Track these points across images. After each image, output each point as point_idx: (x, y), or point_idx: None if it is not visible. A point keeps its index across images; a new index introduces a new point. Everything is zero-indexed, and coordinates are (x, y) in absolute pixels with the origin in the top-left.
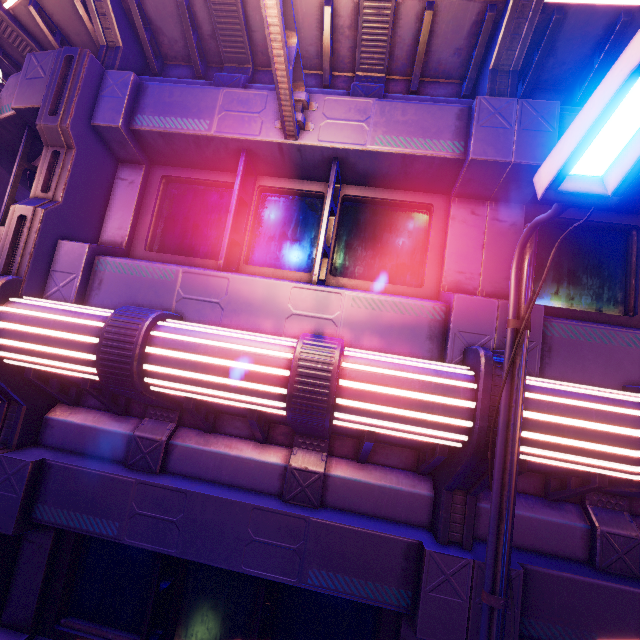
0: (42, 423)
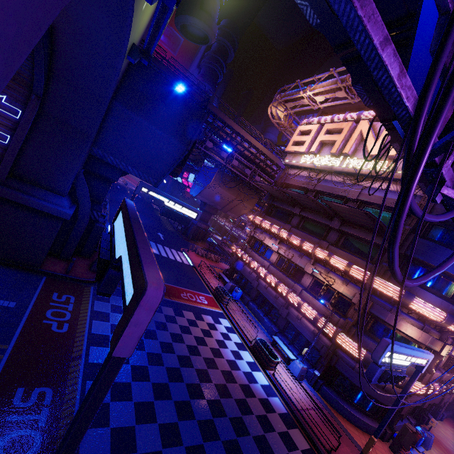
0: None
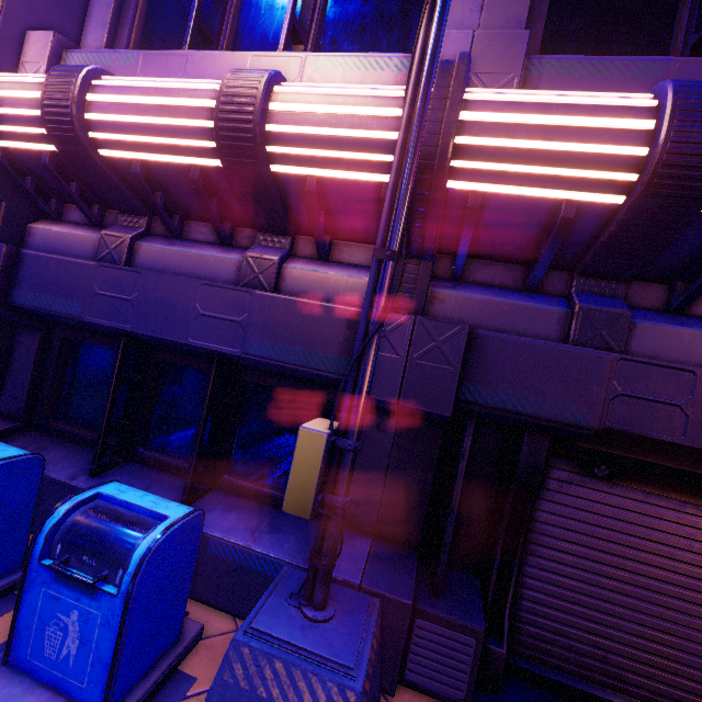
0: (26, 232)
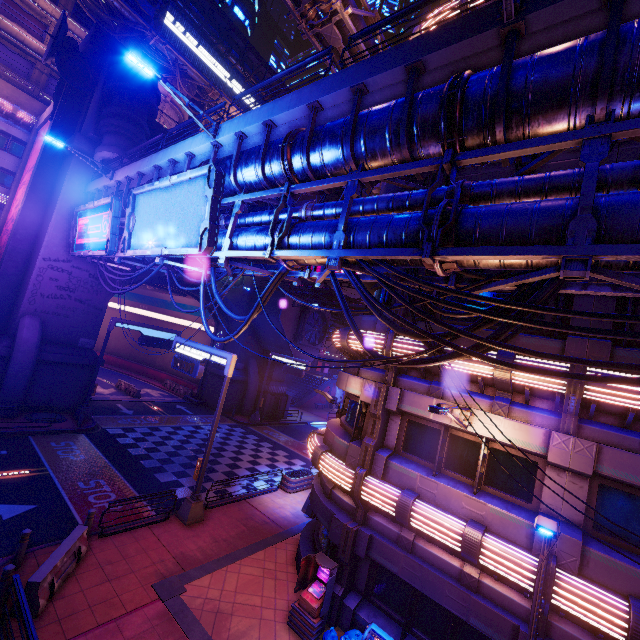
0: (366, 517)
